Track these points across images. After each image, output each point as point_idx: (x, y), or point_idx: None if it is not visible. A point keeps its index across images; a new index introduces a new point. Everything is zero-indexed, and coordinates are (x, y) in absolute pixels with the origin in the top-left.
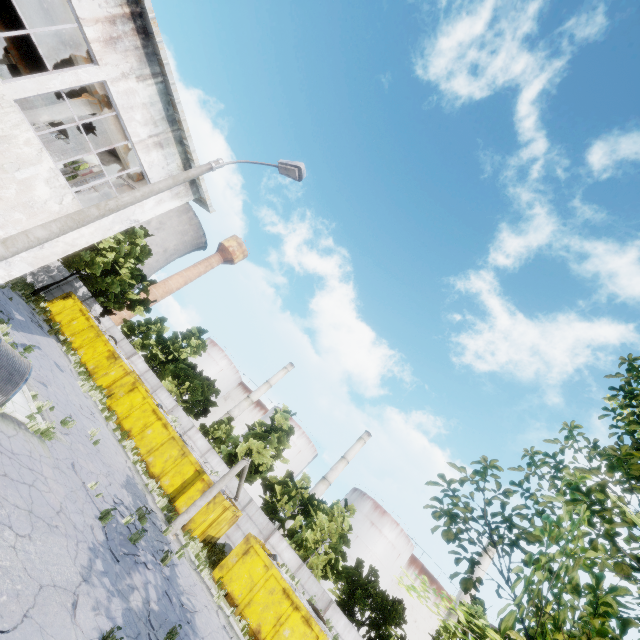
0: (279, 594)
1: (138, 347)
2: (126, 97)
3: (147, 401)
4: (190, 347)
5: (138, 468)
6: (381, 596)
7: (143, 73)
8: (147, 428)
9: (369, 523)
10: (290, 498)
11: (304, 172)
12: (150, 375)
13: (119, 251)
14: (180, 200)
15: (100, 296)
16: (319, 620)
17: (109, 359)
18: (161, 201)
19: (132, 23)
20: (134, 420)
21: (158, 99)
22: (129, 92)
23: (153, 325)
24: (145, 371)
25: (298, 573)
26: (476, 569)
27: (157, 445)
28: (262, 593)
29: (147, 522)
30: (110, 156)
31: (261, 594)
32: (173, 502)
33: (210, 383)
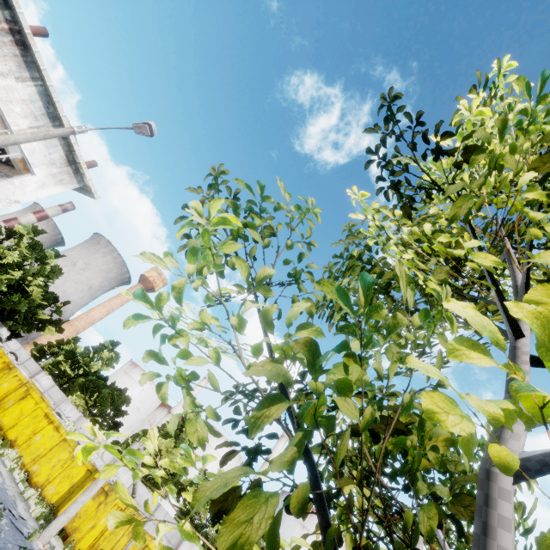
0: None
1: (47, 368)
2: (5, 92)
3: (40, 406)
4: (102, 360)
5: (15, 476)
6: None
7: (22, 76)
8: (36, 434)
9: (300, 526)
10: None
11: (155, 129)
12: (55, 390)
13: (28, 271)
14: (64, 187)
15: (8, 319)
16: None
17: (3, 370)
18: (44, 185)
19: (11, 36)
20: (22, 428)
21: (38, 98)
22: (8, 89)
23: (65, 345)
24: (49, 387)
25: None
26: None
27: (45, 450)
28: None
29: (5, 525)
30: (7, 166)
31: None
32: (56, 512)
33: (121, 392)
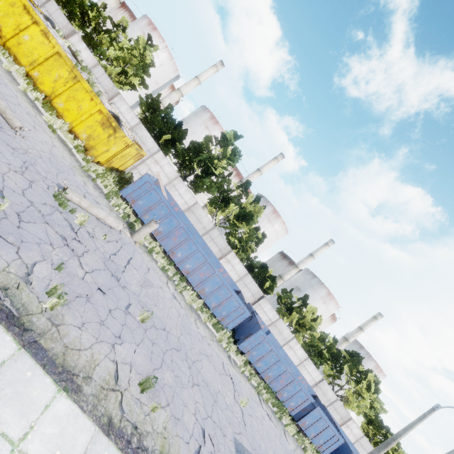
0: (20, 9)
1: None
2: None
3: None
4: None
5: None
6: (174, 125)
7: None
8: None
9: (204, 127)
10: (106, 32)
11: None
12: None
13: None
14: None
15: None
16: (73, 58)
17: None
18: None
19: None
20: None
21: None
22: None
23: None
24: None
25: (94, 69)
26: (264, 166)
27: None
28: (2, 3)
29: None
30: None
31: (1, 4)
32: None
33: None
